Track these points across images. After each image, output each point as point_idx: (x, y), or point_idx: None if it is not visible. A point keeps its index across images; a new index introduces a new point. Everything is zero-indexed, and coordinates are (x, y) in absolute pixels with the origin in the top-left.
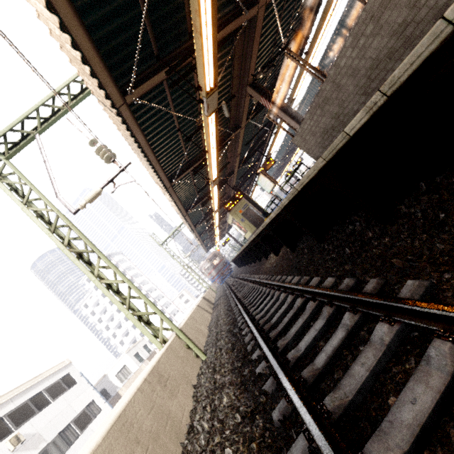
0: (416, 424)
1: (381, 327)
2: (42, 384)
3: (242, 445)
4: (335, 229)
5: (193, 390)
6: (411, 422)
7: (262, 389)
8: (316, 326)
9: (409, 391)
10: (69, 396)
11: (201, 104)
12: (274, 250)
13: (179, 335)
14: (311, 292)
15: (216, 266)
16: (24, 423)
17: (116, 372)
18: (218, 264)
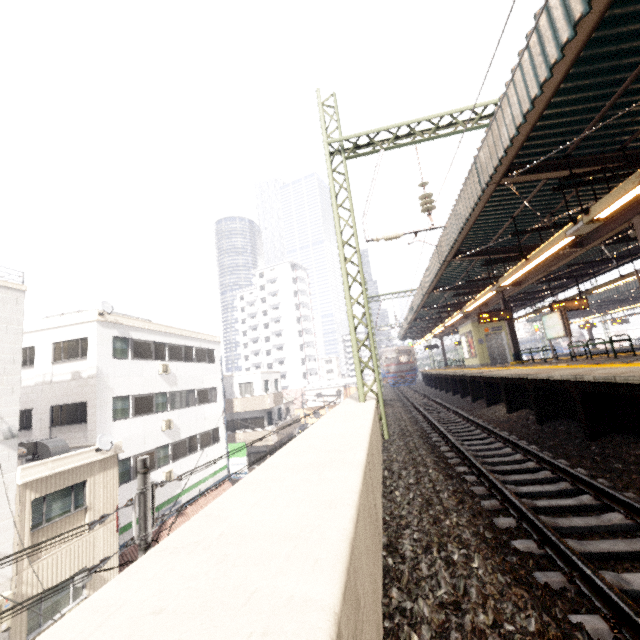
0: (607, 550)
1: (616, 515)
2: (196, 342)
3: (454, 497)
4: (619, 440)
5: (381, 451)
6: (604, 548)
7: (471, 488)
8: (546, 488)
9: (613, 542)
10: (206, 369)
11: (572, 224)
12: (510, 405)
13: (380, 404)
14: (552, 466)
15: (401, 364)
16: (173, 361)
17: (242, 382)
18: (405, 364)
